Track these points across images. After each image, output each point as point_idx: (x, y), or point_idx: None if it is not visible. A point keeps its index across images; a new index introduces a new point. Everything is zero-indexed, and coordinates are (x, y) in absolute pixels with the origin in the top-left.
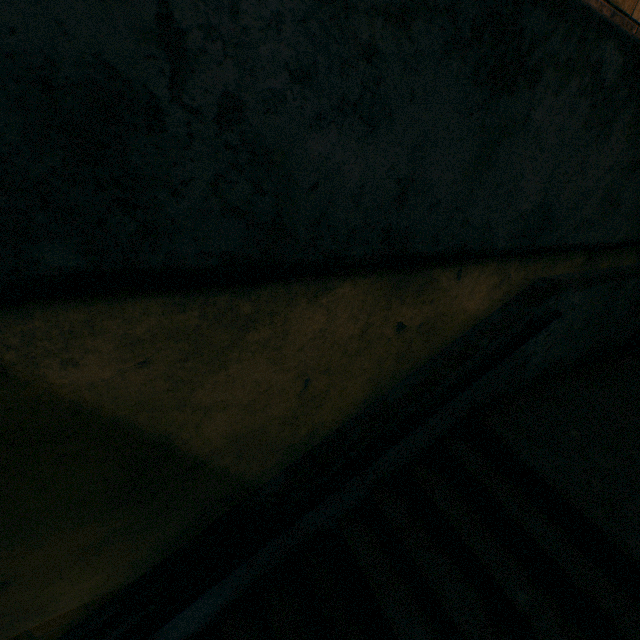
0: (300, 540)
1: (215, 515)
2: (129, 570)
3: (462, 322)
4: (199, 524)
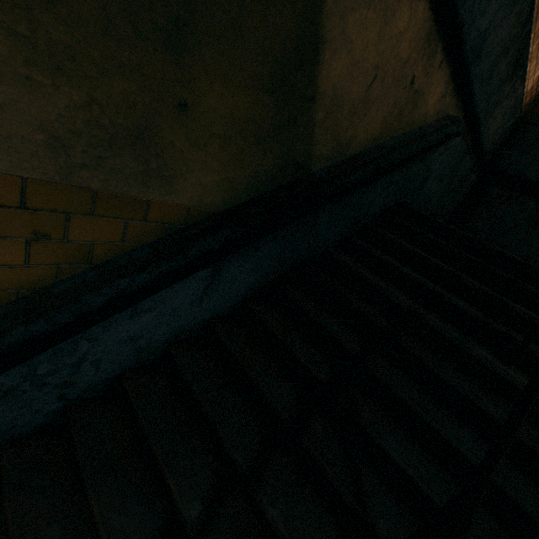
0: (306, 252)
1: (284, 179)
2: (227, 192)
3: (422, 114)
4: (275, 180)
